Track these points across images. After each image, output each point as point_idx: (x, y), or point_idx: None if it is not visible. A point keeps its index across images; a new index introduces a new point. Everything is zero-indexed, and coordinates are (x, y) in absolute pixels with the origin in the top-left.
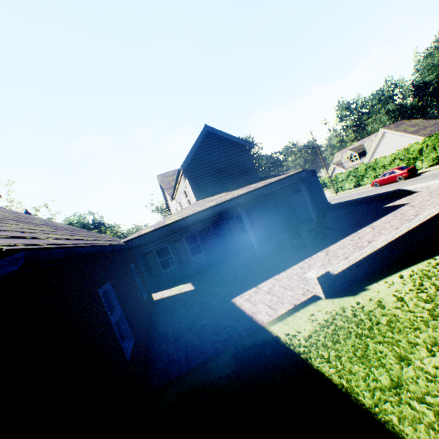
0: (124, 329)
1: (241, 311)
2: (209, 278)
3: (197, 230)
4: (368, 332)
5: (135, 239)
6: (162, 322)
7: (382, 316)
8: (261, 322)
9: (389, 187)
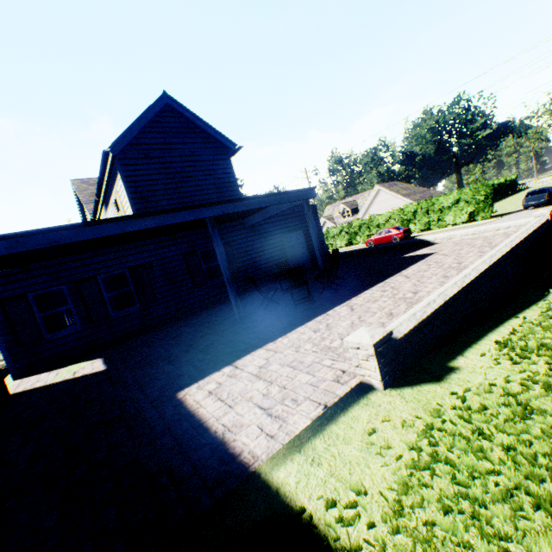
0: None
1: (198, 424)
2: (141, 350)
3: (129, 265)
4: None
5: None
6: None
7: None
8: (251, 459)
9: None
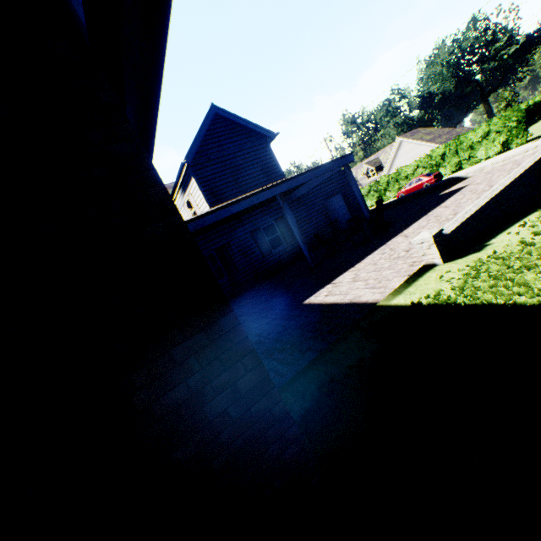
0: None
1: (331, 304)
2: (247, 301)
3: (214, 247)
4: None
5: None
6: None
7: None
8: (375, 301)
9: None
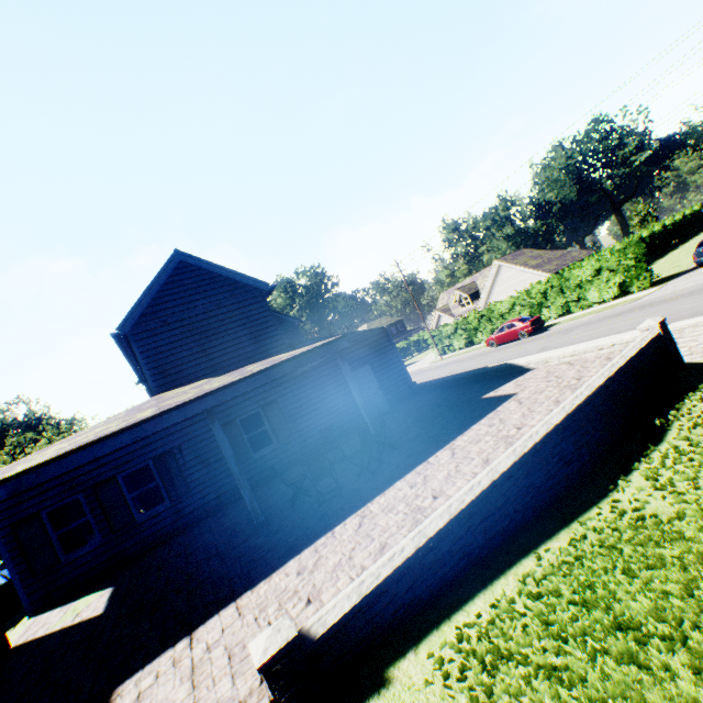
0: None
1: None
2: (149, 577)
3: (154, 454)
4: None
5: None
6: None
7: None
8: None
9: (509, 348)
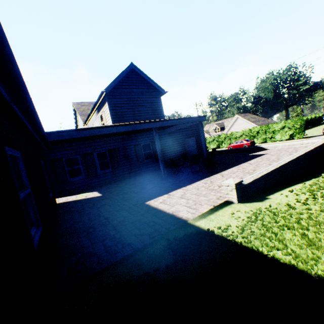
0: (31, 213)
1: (160, 210)
2: (116, 189)
3: (108, 148)
4: (298, 225)
5: (51, 134)
6: (69, 220)
7: (300, 214)
8: (186, 218)
9: None
